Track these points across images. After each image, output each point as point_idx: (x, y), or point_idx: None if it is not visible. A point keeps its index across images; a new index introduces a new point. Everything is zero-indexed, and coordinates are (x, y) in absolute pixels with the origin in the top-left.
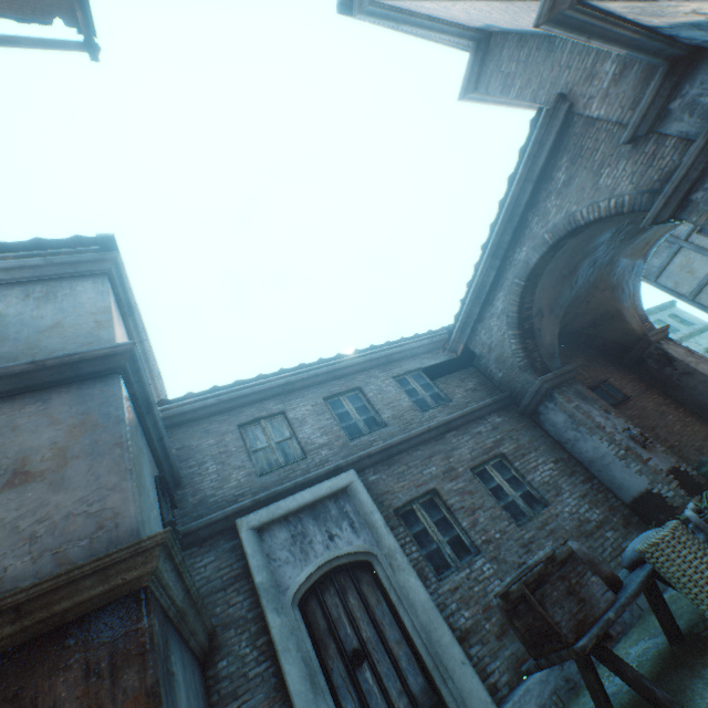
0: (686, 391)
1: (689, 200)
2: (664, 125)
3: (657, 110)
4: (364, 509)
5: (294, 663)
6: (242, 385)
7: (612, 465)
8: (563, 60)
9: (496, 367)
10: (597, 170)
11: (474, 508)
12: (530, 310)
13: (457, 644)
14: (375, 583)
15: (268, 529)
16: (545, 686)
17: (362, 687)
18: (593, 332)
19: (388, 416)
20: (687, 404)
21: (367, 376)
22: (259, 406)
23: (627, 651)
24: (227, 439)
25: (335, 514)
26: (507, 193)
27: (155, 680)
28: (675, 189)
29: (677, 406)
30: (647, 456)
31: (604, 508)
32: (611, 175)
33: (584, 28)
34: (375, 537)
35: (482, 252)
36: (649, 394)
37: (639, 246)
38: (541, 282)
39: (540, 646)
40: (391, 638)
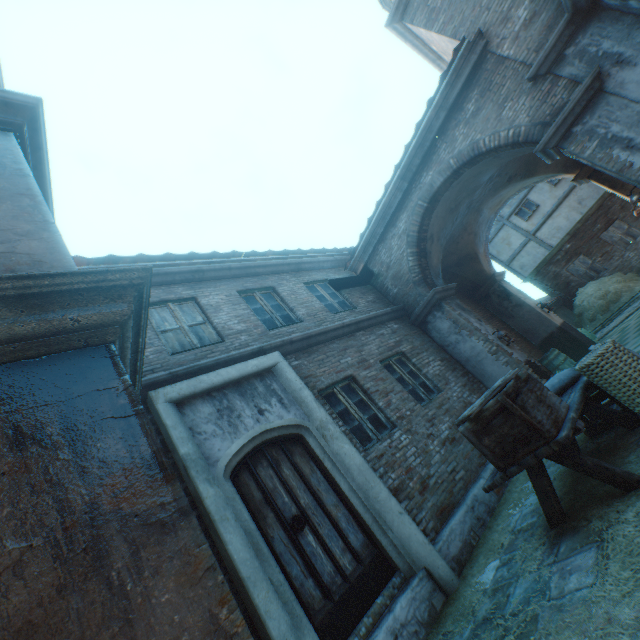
0: (517, 319)
1: (571, 133)
2: (559, 68)
3: (557, 53)
4: (292, 387)
5: (235, 532)
6: (146, 263)
7: (485, 360)
8: (484, 2)
9: (392, 284)
10: (502, 104)
11: (386, 391)
12: (426, 233)
13: (393, 498)
14: (308, 455)
15: (188, 403)
16: (464, 525)
17: (306, 551)
18: (456, 271)
19: (304, 313)
20: (516, 329)
21: (280, 279)
22: (166, 289)
23: (522, 487)
24: None
25: (263, 392)
26: (424, 116)
27: (156, 450)
28: (563, 121)
29: (511, 330)
30: (511, 351)
31: (479, 394)
32: (512, 108)
33: None
34: (305, 411)
35: (395, 172)
36: (493, 320)
37: (496, 202)
38: (437, 209)
39: (513, 454)
40: (328, 503)
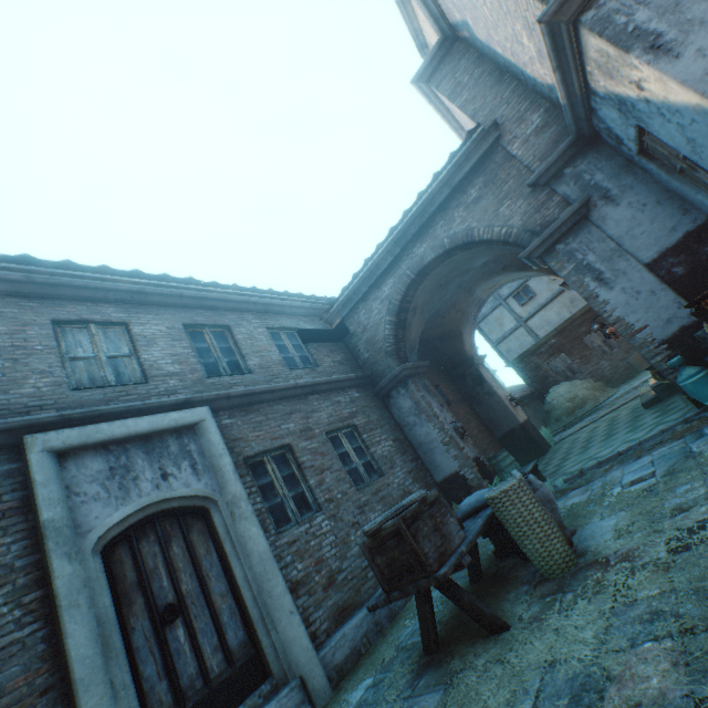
0: (485, 407)
1: (554, 249)
2: (557, 184)
3: (557, 169)
4: (213, 451)
5: (84, 621)
6: (74, 272)
7: (437, 449)
8: (506, 95)
9: (365, 348)
10: (502, 200)
11: (323, 468)
12: (409, 304)
13: (289, 594)
14: (208, 532)
15: (75, 455)
16: (359, 630)
17: (170, 647)
18: (439, 344)
19: (256, 364)
20: (483, 417)
21: (240, 318)
22: (92, 306)
23: None
24: (30, 332)
25: (175, 452)
26: (428, 187)
27: None
28: (549, 236)
29: (477, 417)
30: (463, 445)
31: (423, 484)
32: (510, 207)
33: (560, 55)
34: (220, 482)
35: (389, 235)
36: (463, 404)
37: (490, 285)
38: (425, 282)
39: (398, 579)
40: (215, 591)
